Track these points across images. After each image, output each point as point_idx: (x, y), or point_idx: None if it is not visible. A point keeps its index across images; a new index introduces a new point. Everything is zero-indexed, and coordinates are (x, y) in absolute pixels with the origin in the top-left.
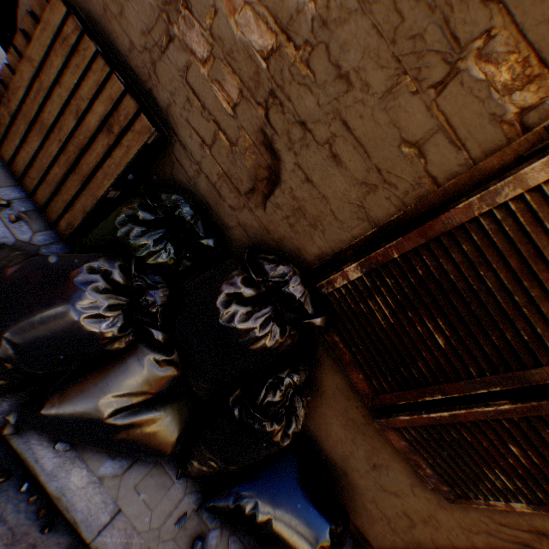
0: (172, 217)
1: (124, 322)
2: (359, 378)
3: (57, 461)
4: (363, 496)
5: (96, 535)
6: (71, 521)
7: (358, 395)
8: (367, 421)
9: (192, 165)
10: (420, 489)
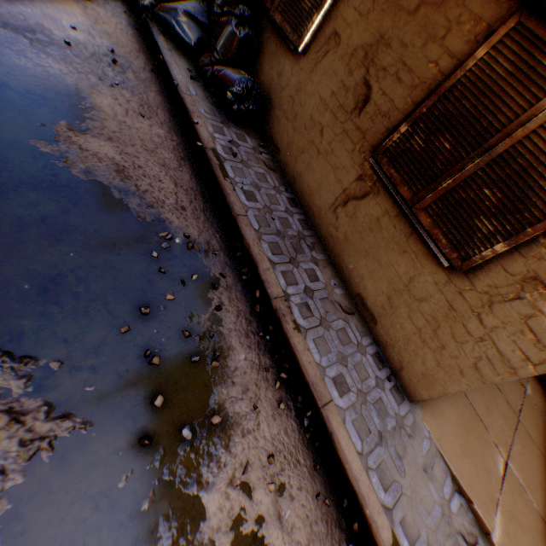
0: None
1: None
2: (269, 5)
3: (158, 33)
4: (276, 109)
5: (162, 48)
6: (156, 42)
7: (274, 34)
8: (277, 47)
9: None
10: (294, 69)
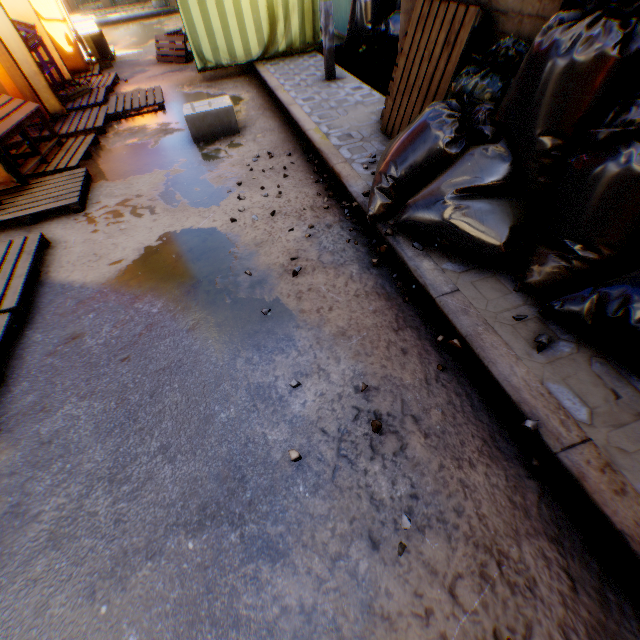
0: (496, 58)
1: (459, 129)
2: None
3: (414, 254)
4: None
5: (439, 296)
6: (422, 284)
7: None
8: None
9: (513, 24)
10: None
